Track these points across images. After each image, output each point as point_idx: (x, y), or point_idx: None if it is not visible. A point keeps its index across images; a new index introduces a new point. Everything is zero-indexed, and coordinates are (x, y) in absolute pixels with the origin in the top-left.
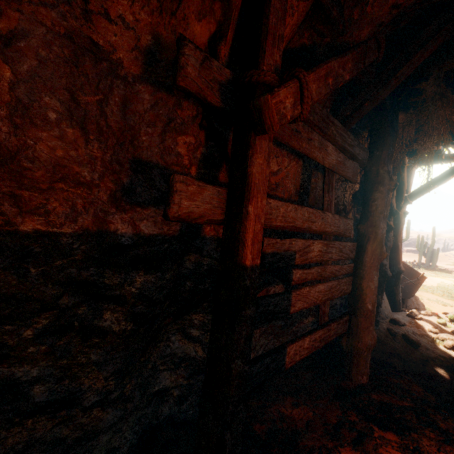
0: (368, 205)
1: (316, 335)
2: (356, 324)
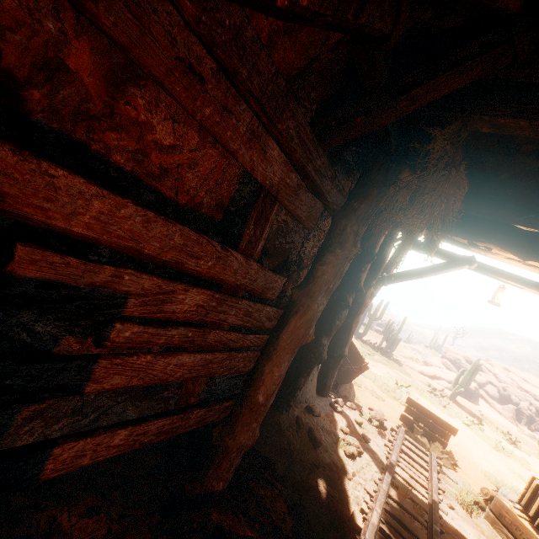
0: (315, 267)
1: (149, 426)
2: (238, 415)
